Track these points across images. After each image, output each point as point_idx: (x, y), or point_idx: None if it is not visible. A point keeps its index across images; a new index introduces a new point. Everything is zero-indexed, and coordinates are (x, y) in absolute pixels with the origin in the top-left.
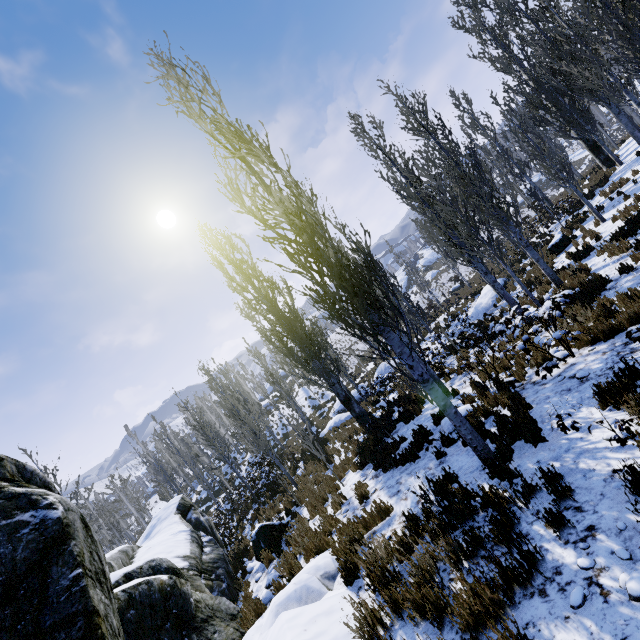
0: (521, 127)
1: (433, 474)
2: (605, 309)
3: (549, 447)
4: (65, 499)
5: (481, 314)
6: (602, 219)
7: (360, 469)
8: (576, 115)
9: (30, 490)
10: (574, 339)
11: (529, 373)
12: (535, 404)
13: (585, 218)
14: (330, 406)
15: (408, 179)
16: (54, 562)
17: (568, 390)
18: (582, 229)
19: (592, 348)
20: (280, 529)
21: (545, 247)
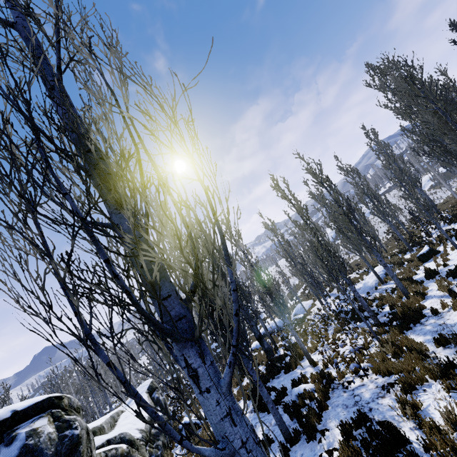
0: (397, 174)
1: (269, 430)
2: (398, 348)
3: (312, 447)
4: (82, 422)
5: (366, 290)
6: (456, 247)
7: (248, 399)
8: (455, 155)
9: (71, 417)
10: (364, 370)
11: (348, 375)
12: (331, 407)
13: (451, 236)
14: (261, 325)
15: (302, 217)
16: (73, 455)
17: (346, 407)
18: (445, 247)
19: (376, 378)
20: (195, 426)
21: (421, 250)
